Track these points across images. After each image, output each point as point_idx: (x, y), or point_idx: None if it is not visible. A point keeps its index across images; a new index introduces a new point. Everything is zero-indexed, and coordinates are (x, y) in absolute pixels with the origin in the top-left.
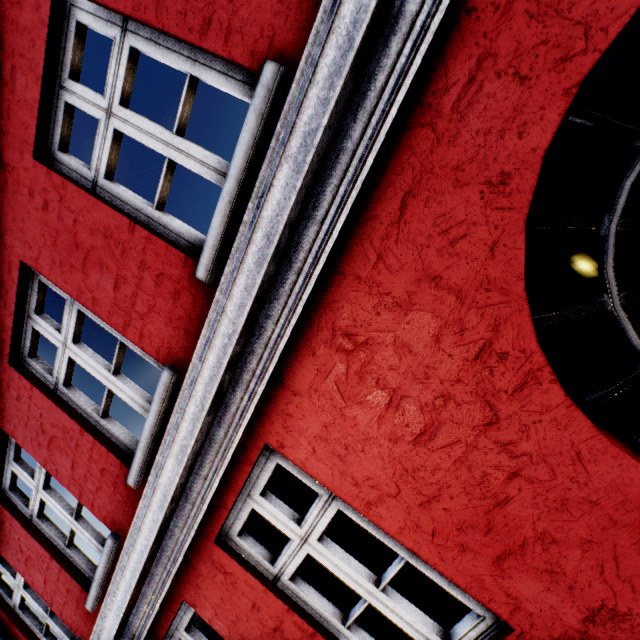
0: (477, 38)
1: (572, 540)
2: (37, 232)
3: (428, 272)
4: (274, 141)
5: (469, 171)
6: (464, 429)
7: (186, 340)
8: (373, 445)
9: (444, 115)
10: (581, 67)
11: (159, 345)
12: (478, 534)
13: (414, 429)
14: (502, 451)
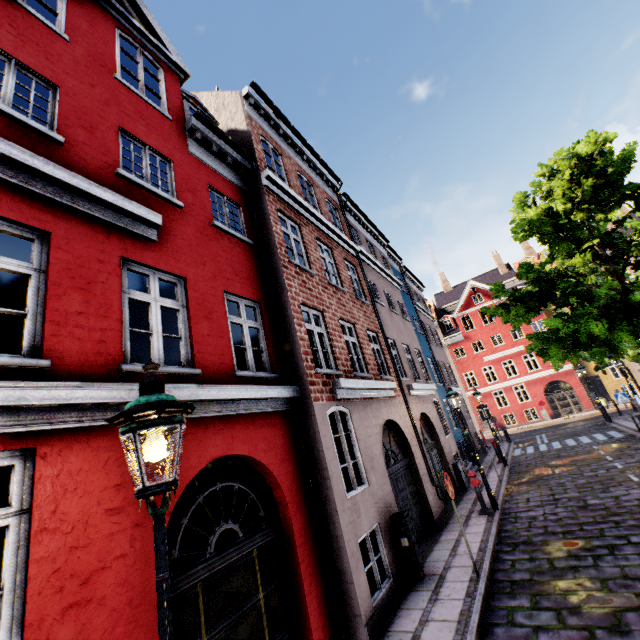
0: (225, 425)
1: (111, 606)
2: (81, 252)
3: (174, 456)
4: (193, 385)
5: (203, 445)
6: (129, 520)
7: (76, 367)
8: (89, 497)
9: (210, 429)
10: (229, 452)
11: (59, 350)
12: (78, 583)
13: (113, 504)
14: (130, 540)
